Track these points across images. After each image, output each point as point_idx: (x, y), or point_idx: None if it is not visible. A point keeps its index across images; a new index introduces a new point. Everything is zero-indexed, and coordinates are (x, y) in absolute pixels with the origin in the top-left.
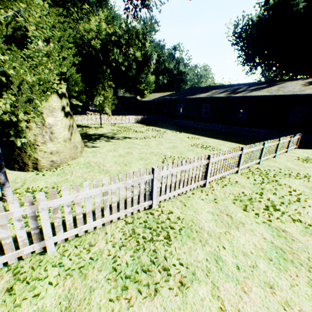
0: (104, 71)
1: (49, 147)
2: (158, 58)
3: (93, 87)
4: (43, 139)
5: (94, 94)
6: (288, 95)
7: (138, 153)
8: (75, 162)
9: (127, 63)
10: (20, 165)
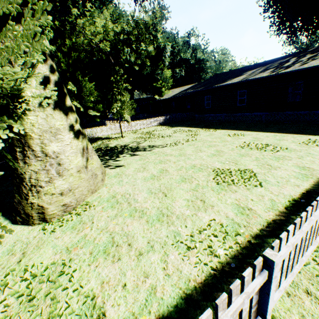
0: (117, 73)
1: (57, 186)
2: (172, 49)
3: (108, 93)
4: (47, 176)
5: (110, 101)
6: None
7: (175, 170)
8: (96, 196)
9: (140, 61)
10: (23, 218)
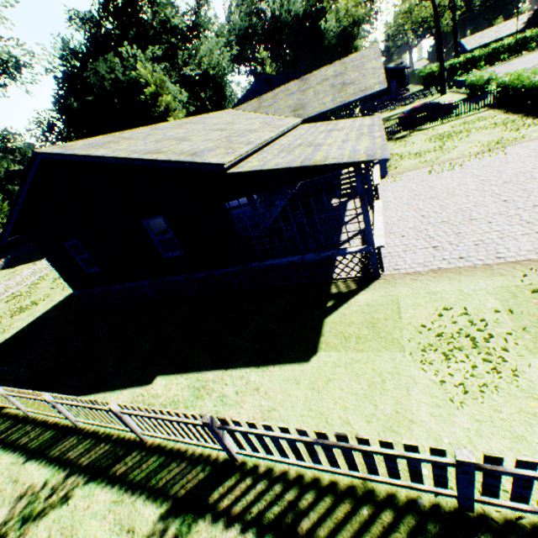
0: None
1: None
2: None
3: None
4: None
5: None
6: None
7: None
8: None
9: None
10: None
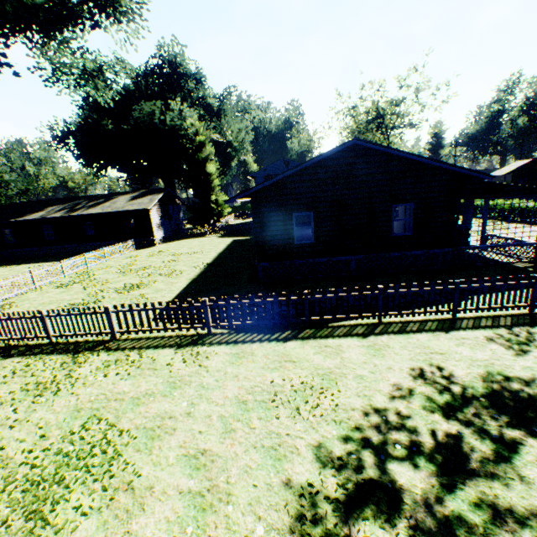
0: None
1: None
2: None
3: None
4: None
5: None
6: (115, 212)
7: None
8: None
9: None
10: None
